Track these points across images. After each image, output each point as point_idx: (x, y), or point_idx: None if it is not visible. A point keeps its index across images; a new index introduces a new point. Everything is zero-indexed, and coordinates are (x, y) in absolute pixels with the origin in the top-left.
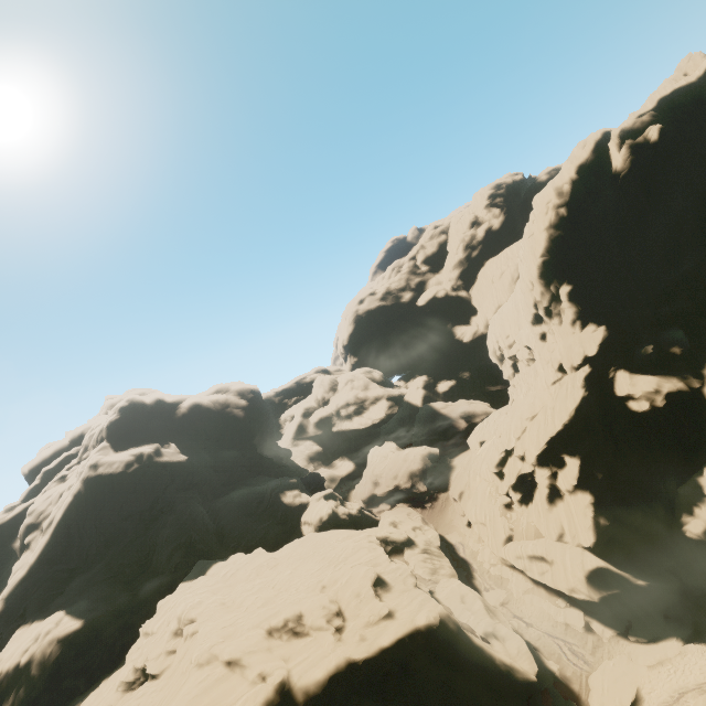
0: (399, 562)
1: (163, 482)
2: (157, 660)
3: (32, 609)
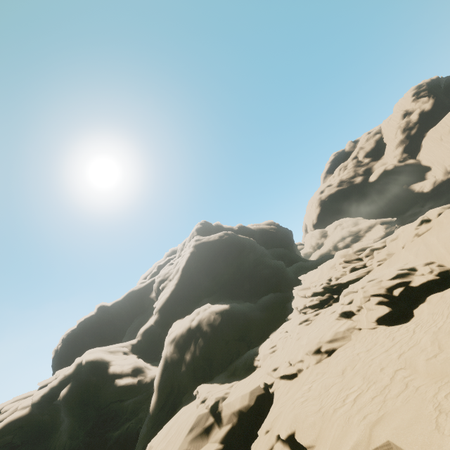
0: None
1: (246, 248)
2: (347, 276)
3: (179, 314)
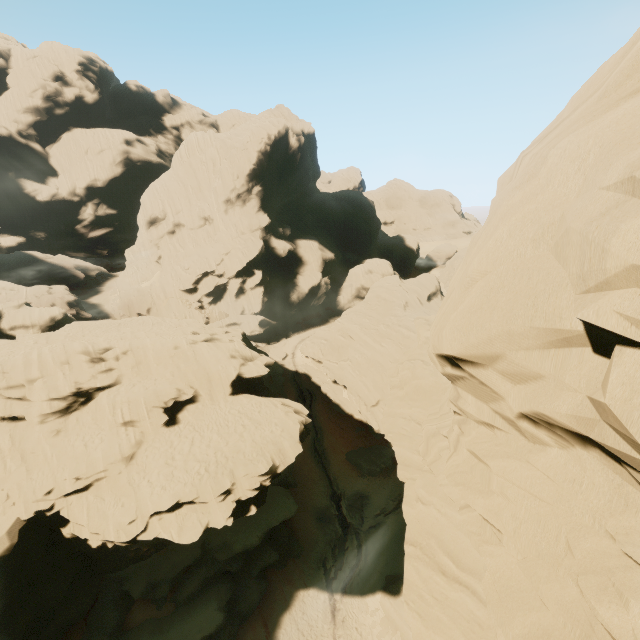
0: None
1: None
2: (97, 378)
3: None
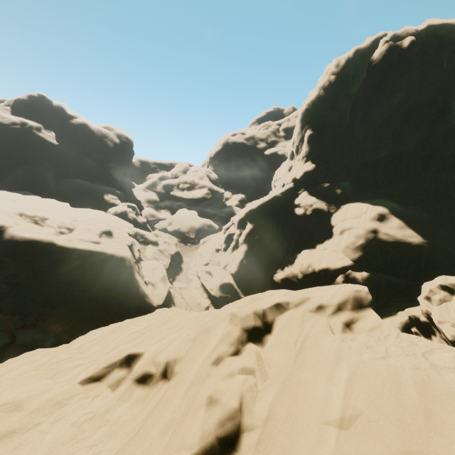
0: (136, 241)
1: (33, 146)
2: None
3: None
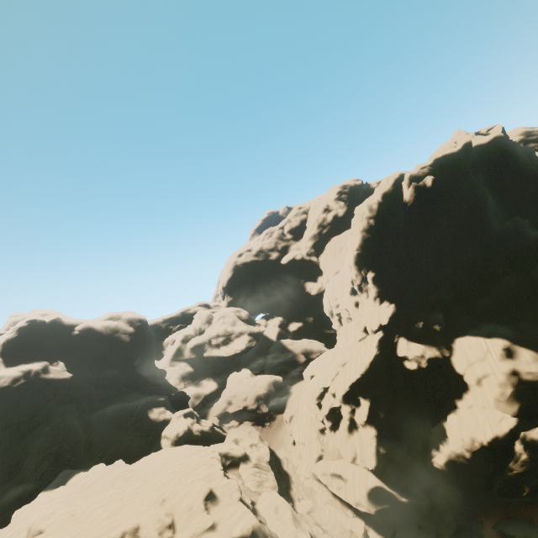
0: (233, 476)
1: (45, 396)
2: None
3: None
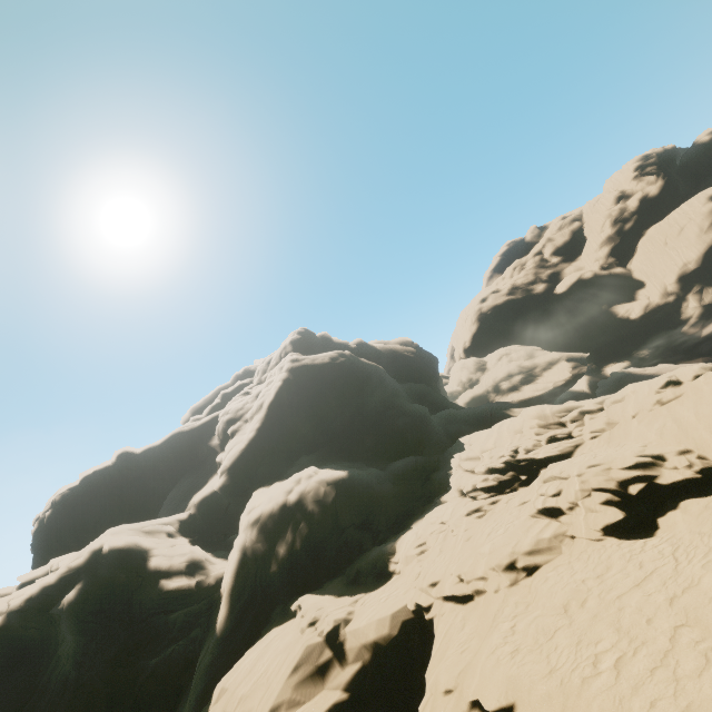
0: None
1: (372, 380)
2: (543, 448)
3: (262, 478)
